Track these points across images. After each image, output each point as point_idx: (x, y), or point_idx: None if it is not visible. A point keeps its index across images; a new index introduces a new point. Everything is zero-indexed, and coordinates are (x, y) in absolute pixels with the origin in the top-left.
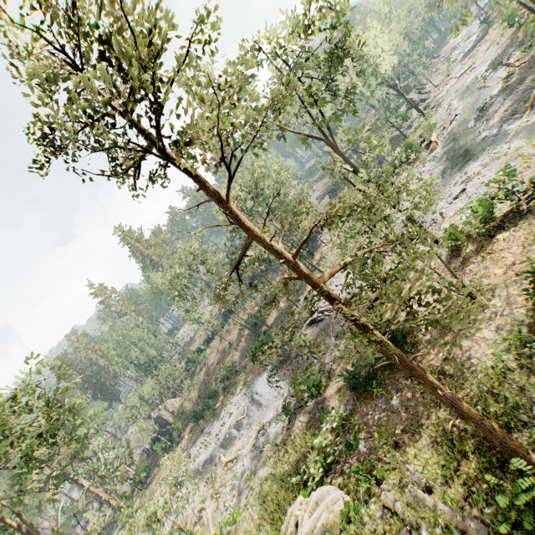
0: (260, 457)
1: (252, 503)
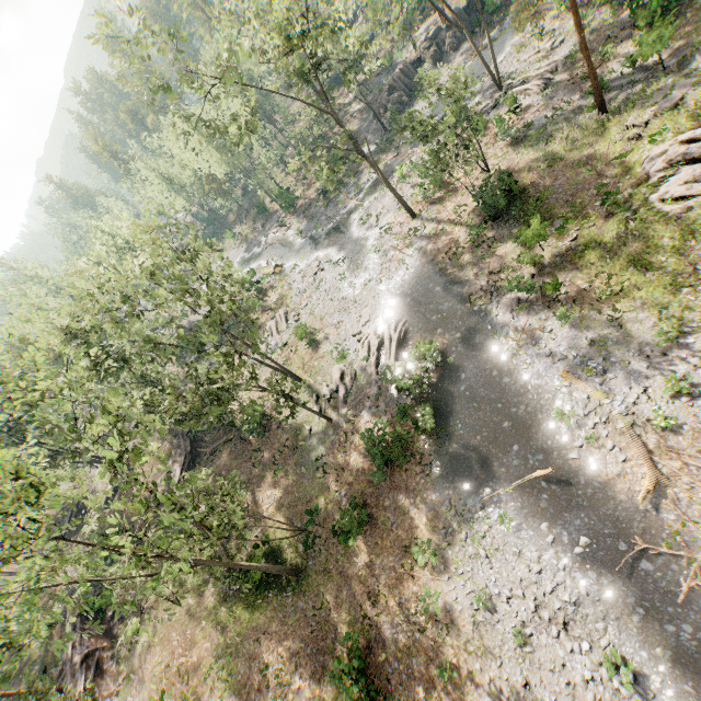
0: (623, 343)
1: (700, 310)
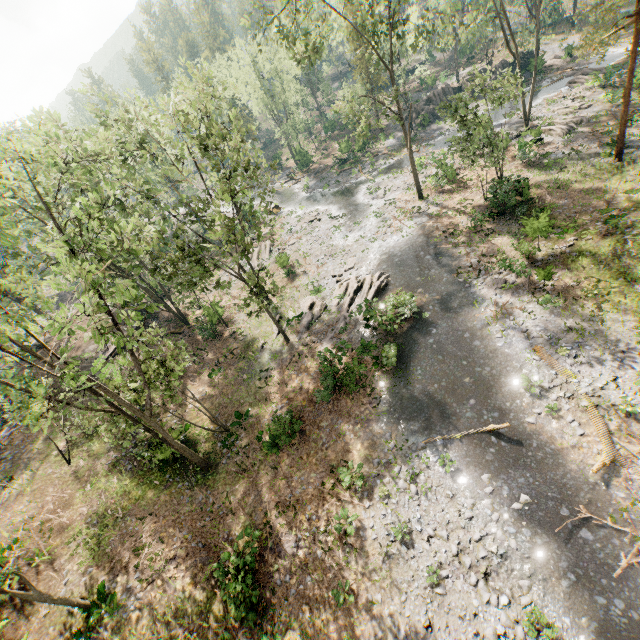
0: (600, 336)
1: None
